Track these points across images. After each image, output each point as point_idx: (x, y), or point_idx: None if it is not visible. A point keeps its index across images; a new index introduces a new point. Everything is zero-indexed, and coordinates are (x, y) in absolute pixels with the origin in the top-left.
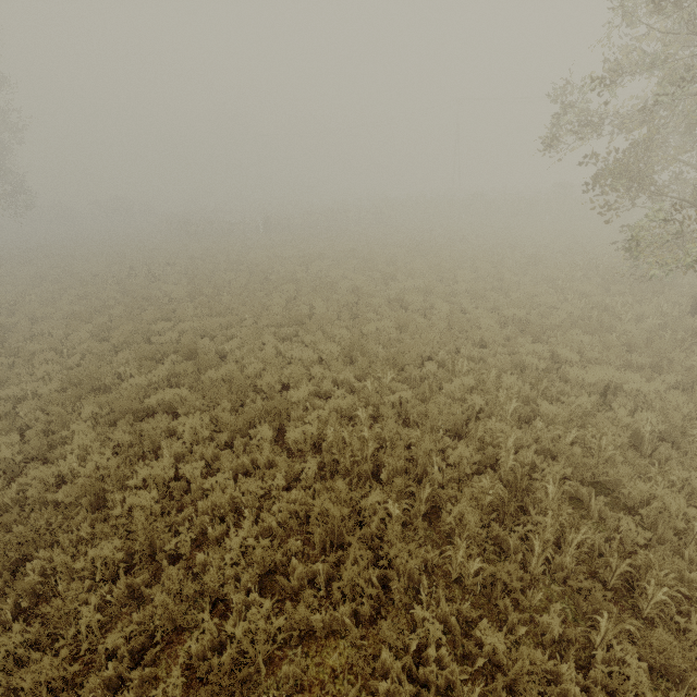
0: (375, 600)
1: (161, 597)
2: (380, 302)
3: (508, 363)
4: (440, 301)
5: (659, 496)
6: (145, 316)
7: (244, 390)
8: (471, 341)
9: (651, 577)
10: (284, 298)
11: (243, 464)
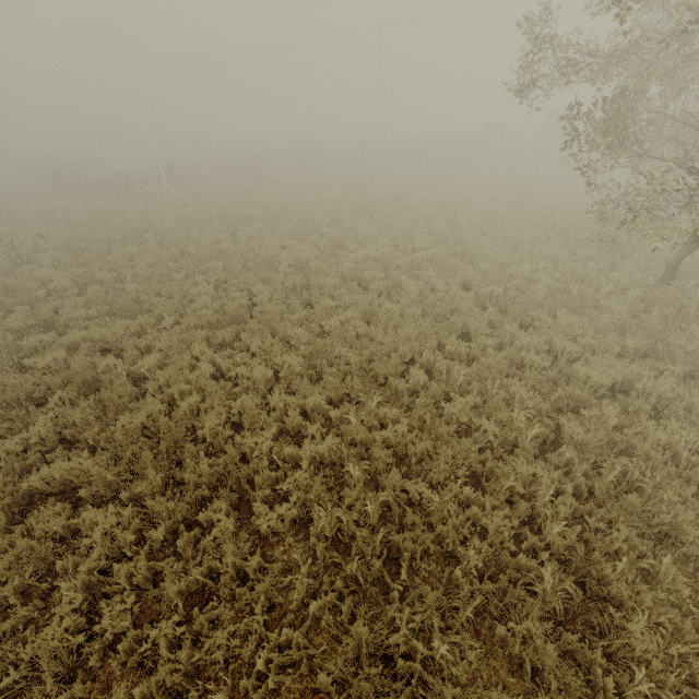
0: None
1: None
2: (335, 282)
3: (505, 362)
4: (407, 278)
5: None
6: (10, 324)
7: (178, 439)
8: (451, 330)
9: None
10: (212, 284)
11: (196, 579)
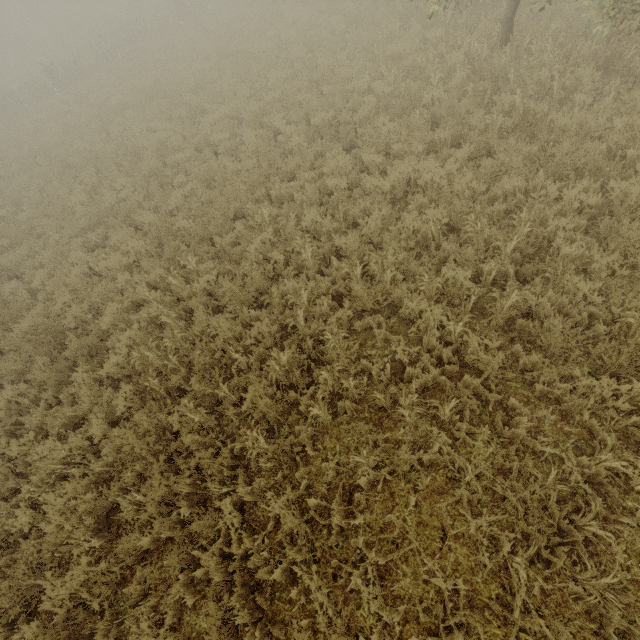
0: (199, 498)
1: (3, 587)
2: (187, 156)
3: (312, 193)
4: (245, 131)
5: (424, 310)
6: None
7: (62, 330)
8: (283, 174)
9: (404, 399)
10: (83, 193)
11: (74, 415)
